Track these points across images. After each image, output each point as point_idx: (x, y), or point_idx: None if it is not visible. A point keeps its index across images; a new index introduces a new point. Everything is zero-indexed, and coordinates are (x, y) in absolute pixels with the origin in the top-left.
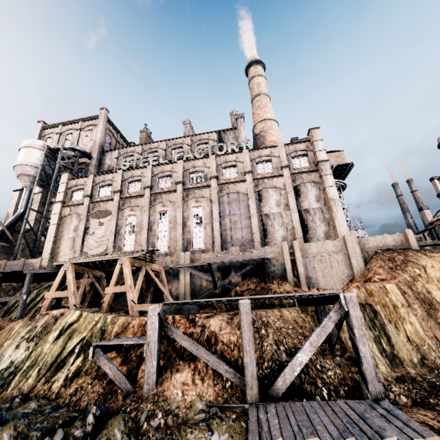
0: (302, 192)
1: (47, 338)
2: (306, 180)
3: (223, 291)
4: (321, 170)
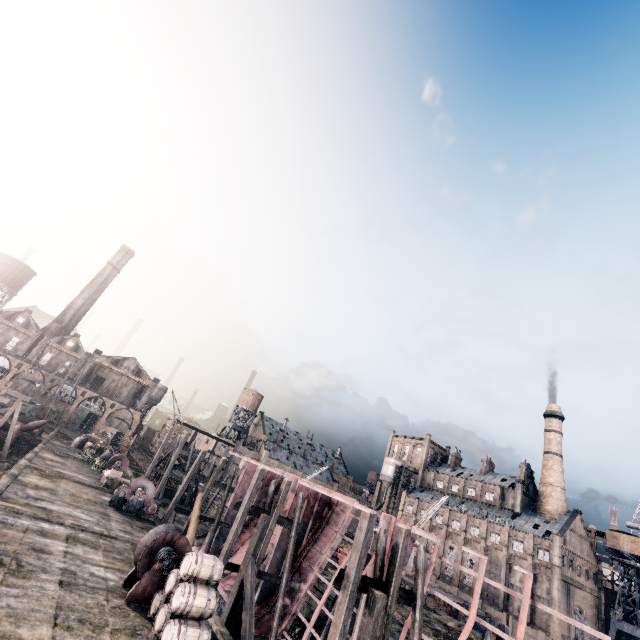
0: (539, 580)
1: None
2: (542, 572)
3: None
4: (551, 571)
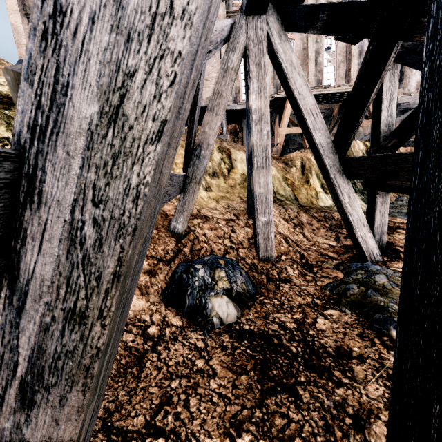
0: None
1: None
2: None
3: None
4: None
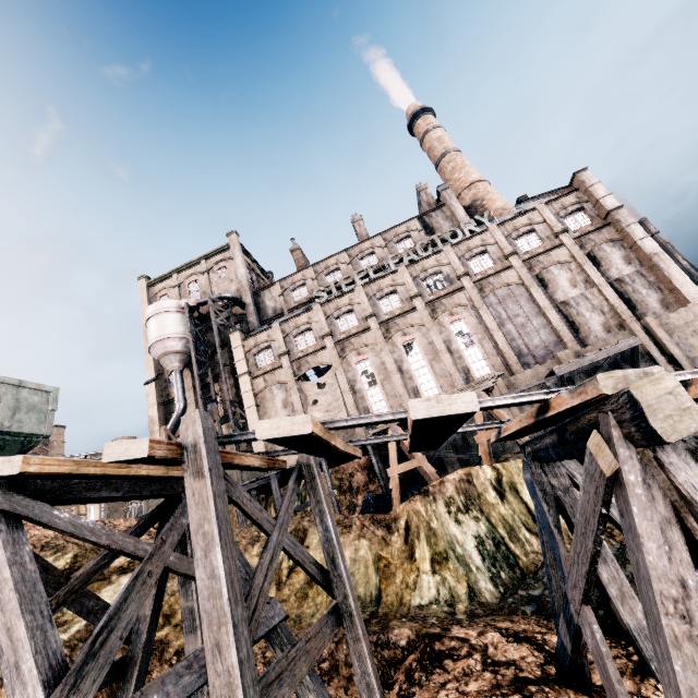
0: (601, 258)
1: (488, 501)
2: (599, 241)
3: None
4: (618, 221)
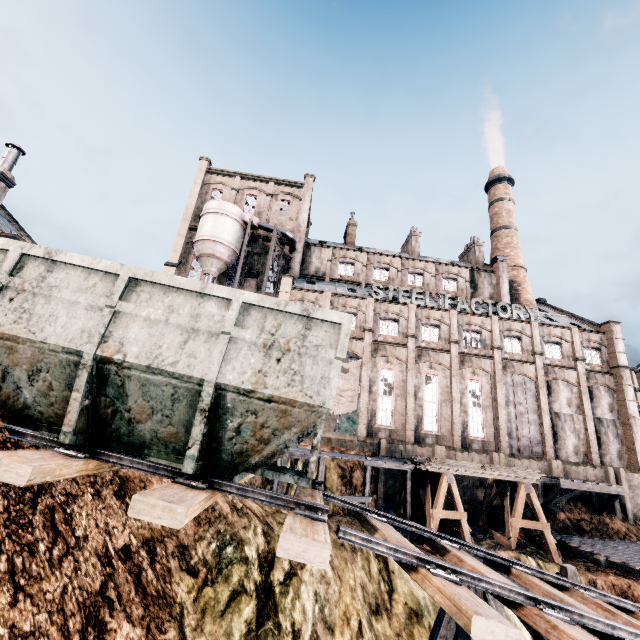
0: (595, 395)
1: None
2: (600, 382)
3: (544, 512)
4: (621, 377)
